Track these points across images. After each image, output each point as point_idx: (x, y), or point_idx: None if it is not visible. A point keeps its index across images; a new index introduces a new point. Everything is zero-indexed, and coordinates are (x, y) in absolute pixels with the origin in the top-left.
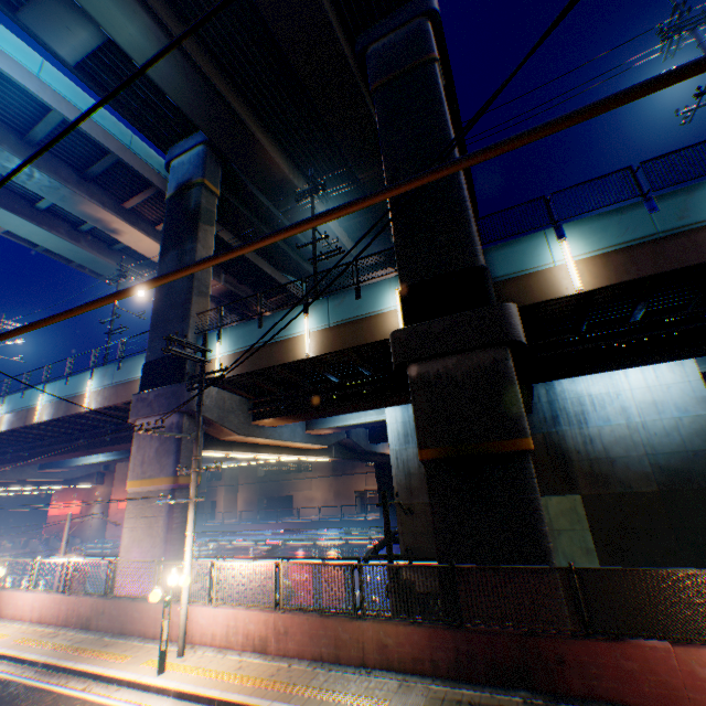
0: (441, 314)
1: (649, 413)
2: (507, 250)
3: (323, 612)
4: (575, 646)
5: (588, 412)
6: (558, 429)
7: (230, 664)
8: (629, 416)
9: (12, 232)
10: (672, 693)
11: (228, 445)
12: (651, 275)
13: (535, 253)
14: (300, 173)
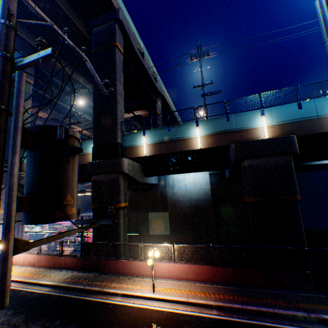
0: (103, 159)
1: (192, 186)
2: (129, 136)
3: (51, 255)
4: (109, 261)
5: (175, 184)
6: (166, 190)
7: (21, 270)
8: (187, 187)
9: None
10: (125, 271)
11: None
12: (164, 153)
13: (136, 139)
14: (77, 71)
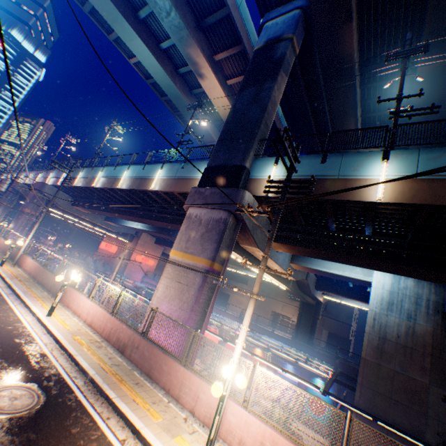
0: None
1: None
2: None
3: None
4: None
5: None
6: None
7: None
8: None
9: (138, 65)
10: None
11: (242, 251)
12: None
13: None
14: (358, 57)
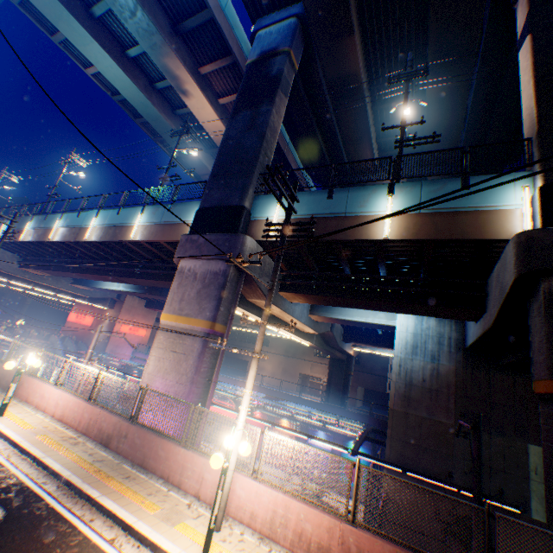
0: None
1: None
2: None
3: None
4: None
5: None
6: None
7: None
8: None
9: (99, 76)
10: None
11: (251, 306)
12: None
13: None
14: (366, 75)
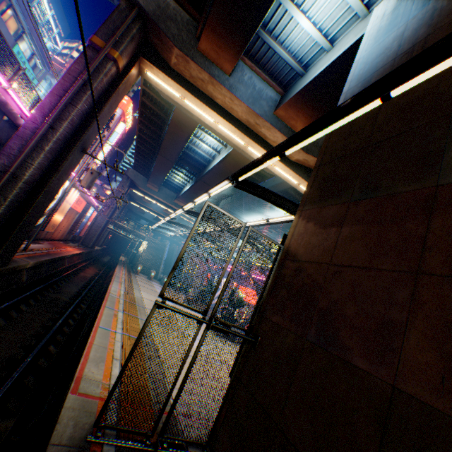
0: None
1: None
2: None
3: None
4: None
5: None
6: None
7: None
8: None
9: None
10: None
11: (178, 78)
12: None
13: None
14: None
